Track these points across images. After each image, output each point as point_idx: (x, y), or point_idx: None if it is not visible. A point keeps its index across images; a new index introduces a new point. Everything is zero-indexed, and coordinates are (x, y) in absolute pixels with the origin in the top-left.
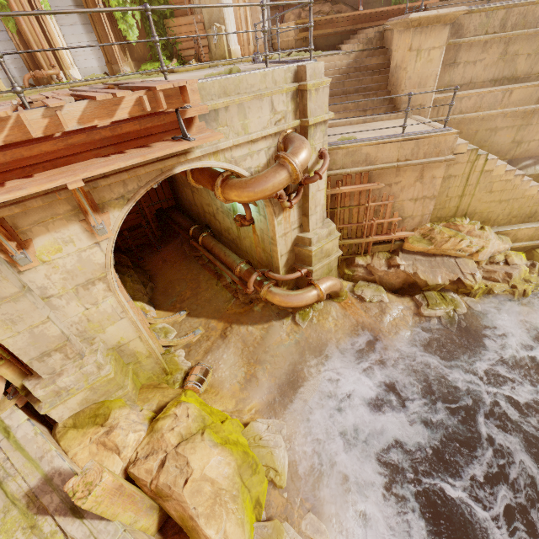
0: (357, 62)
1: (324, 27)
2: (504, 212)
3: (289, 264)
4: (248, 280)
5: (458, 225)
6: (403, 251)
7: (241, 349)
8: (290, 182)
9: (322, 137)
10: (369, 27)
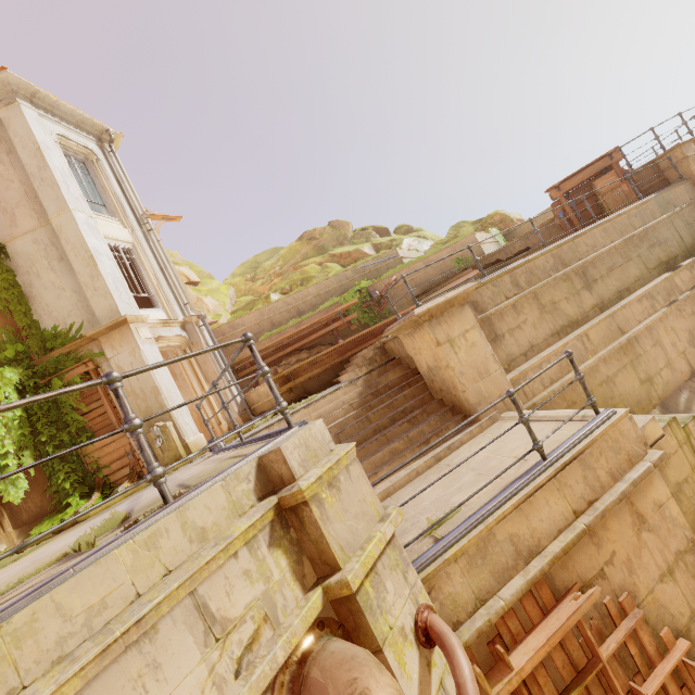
0: (371, 386)
1: (309, 370)
2: None
3: None
4: None
5: None
6: None
7: None
8: None
9: (401, 582)
10: (360, 350)
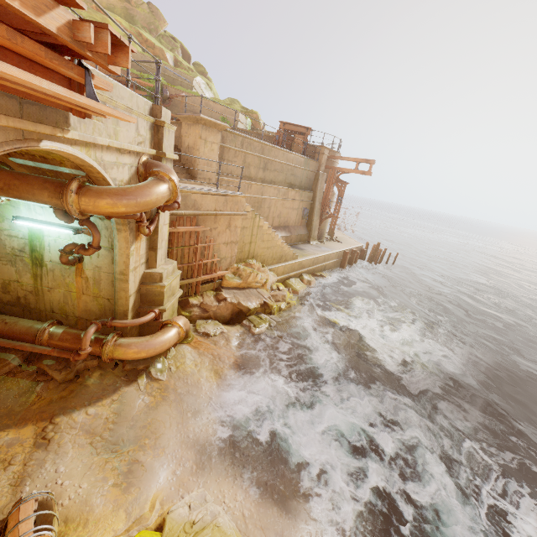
0: None
1: None
2: (270, 256)
3: (135, 308)
4: (83, 337)
5: (252, 264)
6: (224, 288)
7: (89, 445)
8: (167, 200)
9: None
10: None
